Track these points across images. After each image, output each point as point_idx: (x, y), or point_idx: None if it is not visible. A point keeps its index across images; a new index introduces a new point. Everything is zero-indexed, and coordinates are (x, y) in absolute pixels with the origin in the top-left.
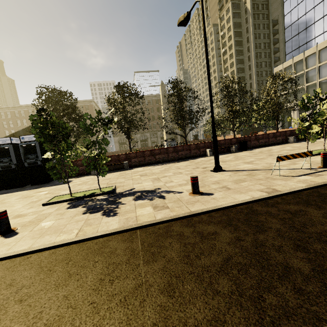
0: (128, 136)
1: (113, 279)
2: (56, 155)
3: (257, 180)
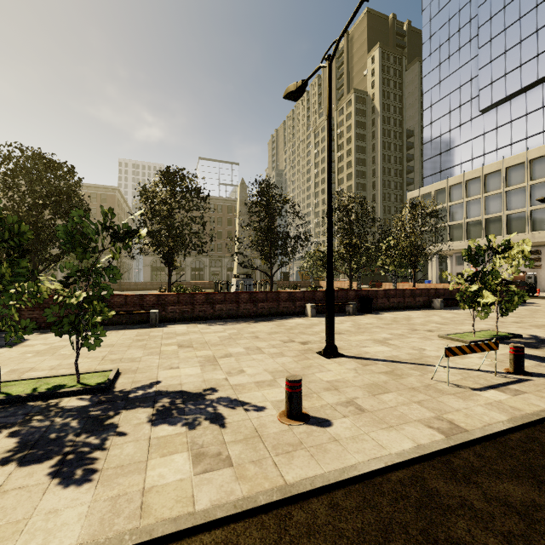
0: (169, 261)
1: None
2: None
3: (410, 391)
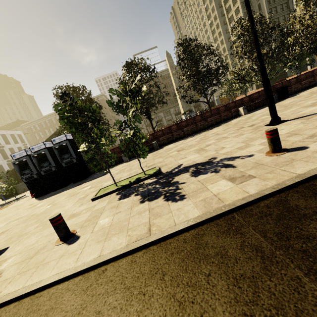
0: (148, 116)
1: (273, 315)
2: (91, 145)
3: None
